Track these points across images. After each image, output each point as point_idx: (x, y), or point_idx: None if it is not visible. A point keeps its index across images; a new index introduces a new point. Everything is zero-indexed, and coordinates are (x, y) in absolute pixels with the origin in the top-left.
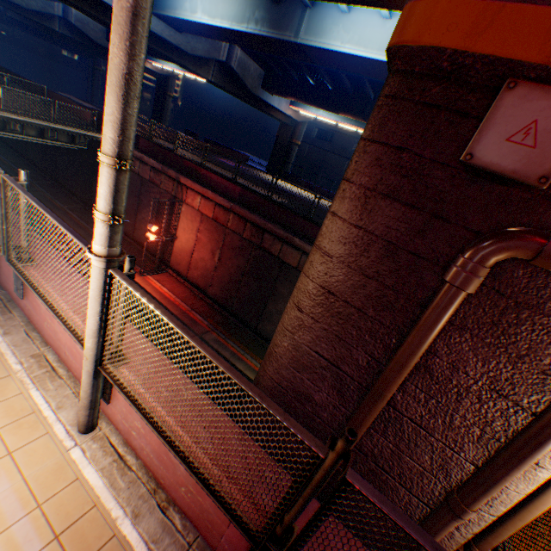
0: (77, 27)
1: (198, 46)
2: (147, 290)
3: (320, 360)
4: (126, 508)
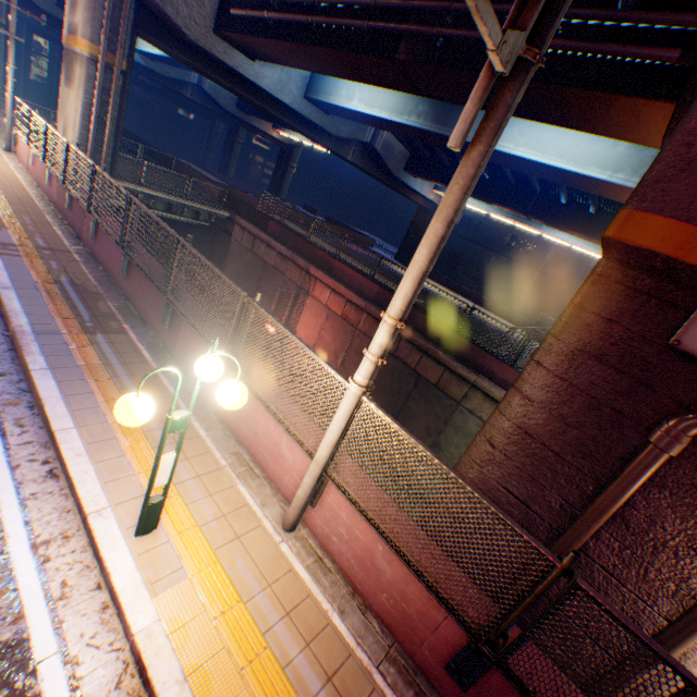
0: (209, 95)
1: (343, 127)
2: None
3: (508, 496)
4: (333, 603)
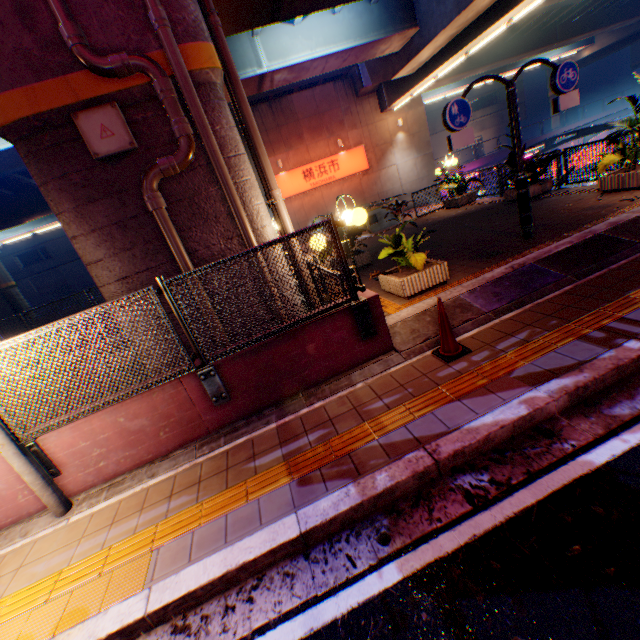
0: None
1: None
2: None
3: None
4: (144, 481)
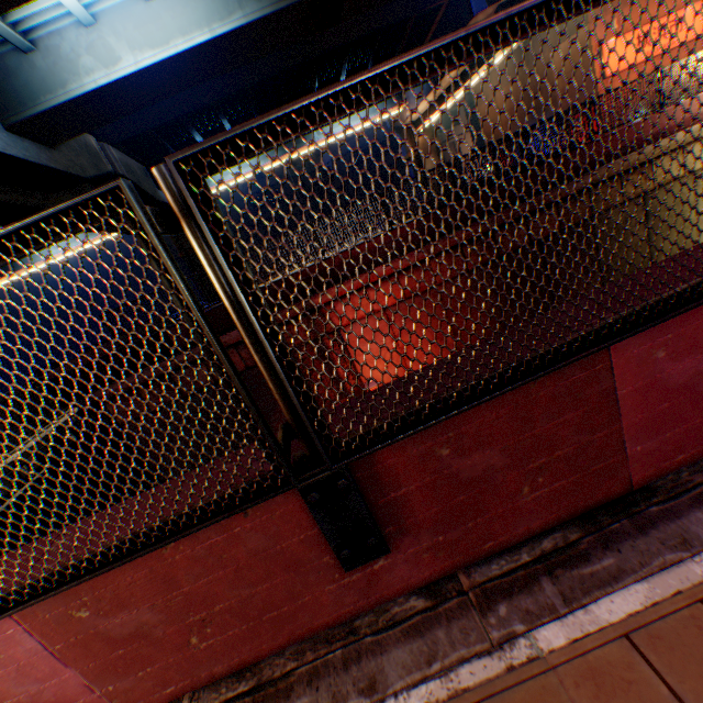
0: None
1: (80, 160)
2: None
3: None
4: None
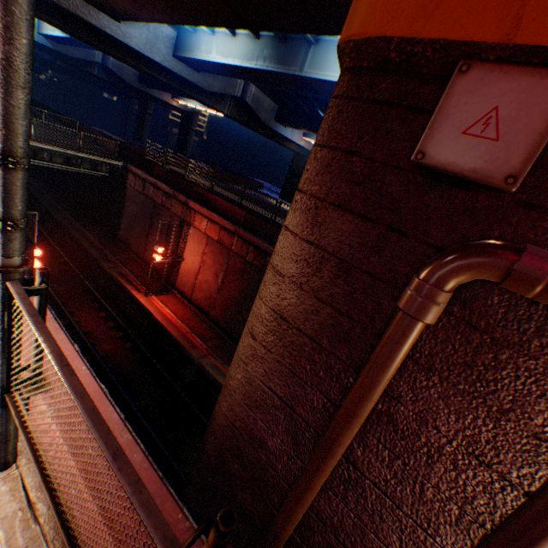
0: (113, 72)
1: (215, 83)
2: (150, 310)
3: (274, 398)
4: None
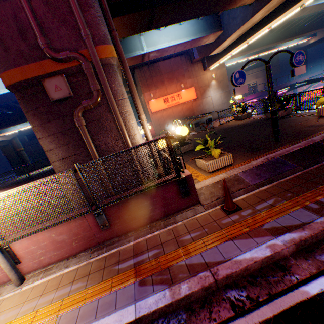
0: None
1: None
2: None
3: None
4: (62, 270)
